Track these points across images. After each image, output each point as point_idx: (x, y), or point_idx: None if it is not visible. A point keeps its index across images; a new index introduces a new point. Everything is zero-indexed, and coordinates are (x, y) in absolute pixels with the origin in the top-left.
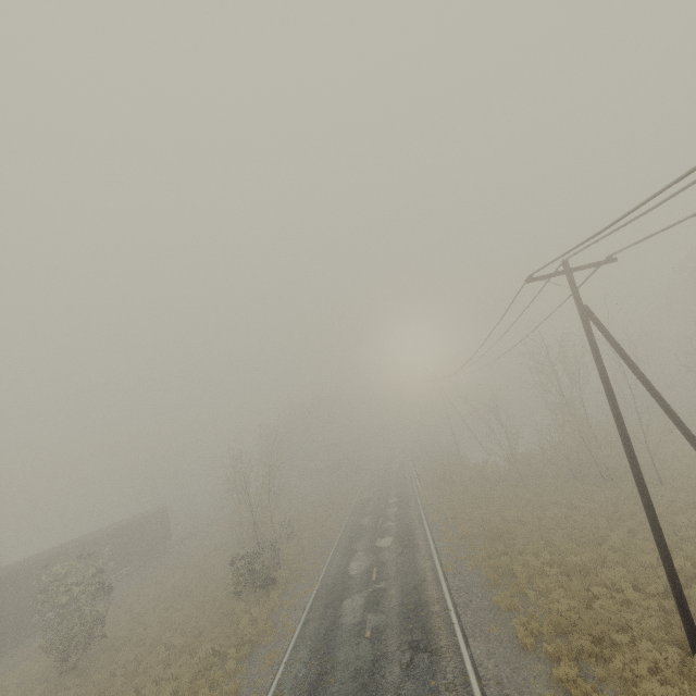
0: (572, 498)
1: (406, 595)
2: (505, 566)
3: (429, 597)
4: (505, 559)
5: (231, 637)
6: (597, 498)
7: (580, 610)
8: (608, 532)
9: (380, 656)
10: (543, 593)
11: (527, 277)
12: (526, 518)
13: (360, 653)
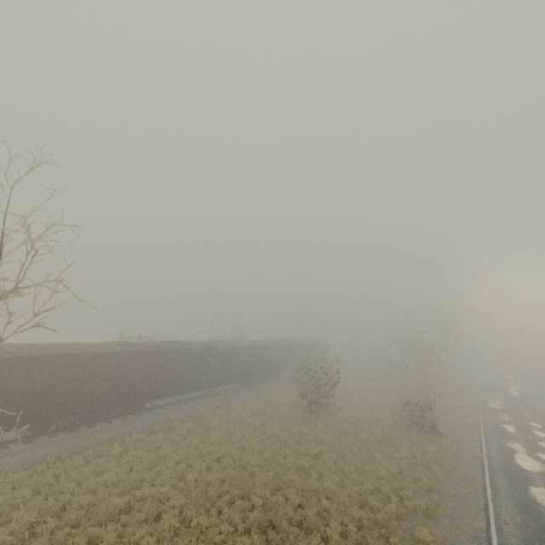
0: None
1: None
2: None
3: None
4: None
5: (428, 455)
6: None
7: None
8: None
9: None
10: None
11: None
12: None
13: None
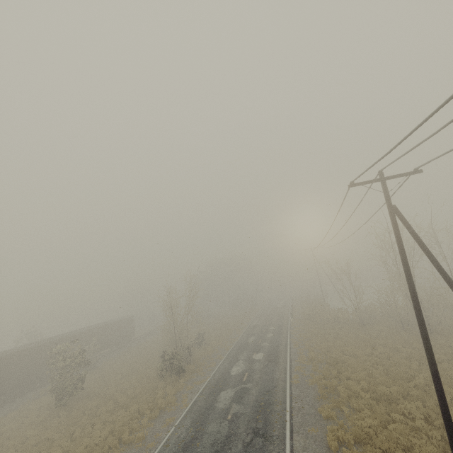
0: (397, 343)
1: (261, 395)
2: (332, 386)
3: (275, 399)
4: (334, 381)
5: (149, 403)
6: (416, 346)
7: (378, 429)
8: (416, 373)
9: (232, 434)
10: (355, 410)
11: (350, 183)
12: (359, 353)
13: (221, 429)
